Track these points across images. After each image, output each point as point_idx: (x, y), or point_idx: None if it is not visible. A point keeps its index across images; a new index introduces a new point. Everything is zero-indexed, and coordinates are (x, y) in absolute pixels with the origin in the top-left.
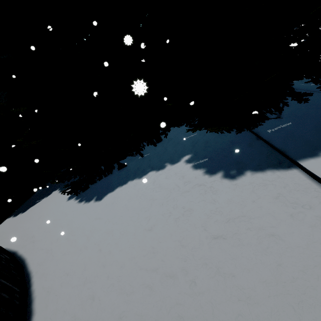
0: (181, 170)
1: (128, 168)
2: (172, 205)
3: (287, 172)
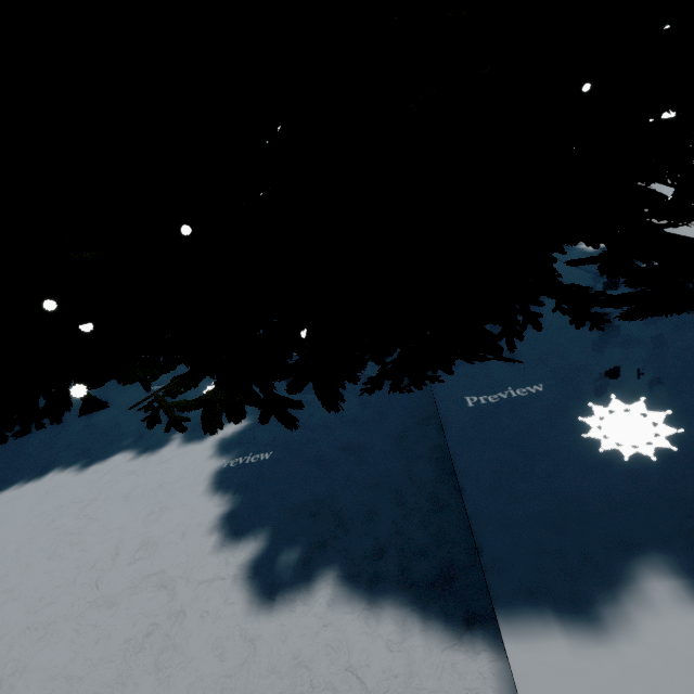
0: (180, 479)
1: (100, 418)
2: (8, 670)
3: (452, 657)
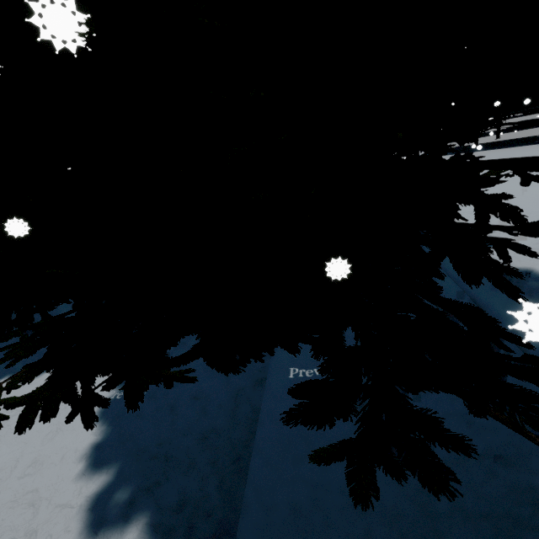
0: None
1: None
2: None
3: None
